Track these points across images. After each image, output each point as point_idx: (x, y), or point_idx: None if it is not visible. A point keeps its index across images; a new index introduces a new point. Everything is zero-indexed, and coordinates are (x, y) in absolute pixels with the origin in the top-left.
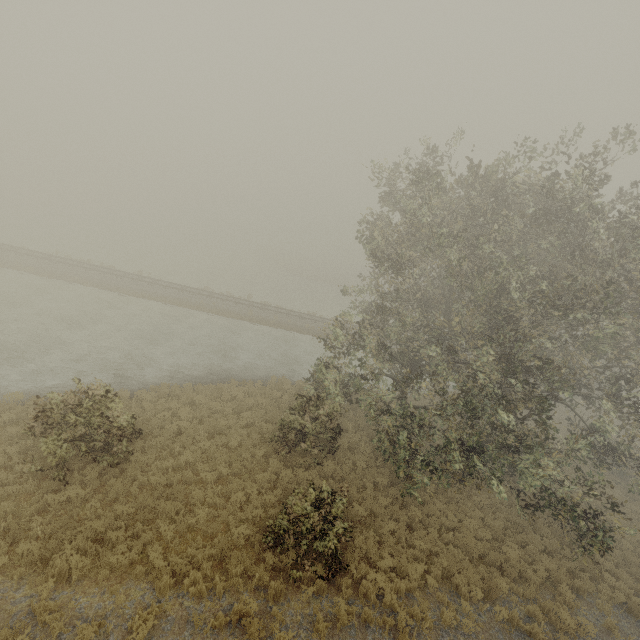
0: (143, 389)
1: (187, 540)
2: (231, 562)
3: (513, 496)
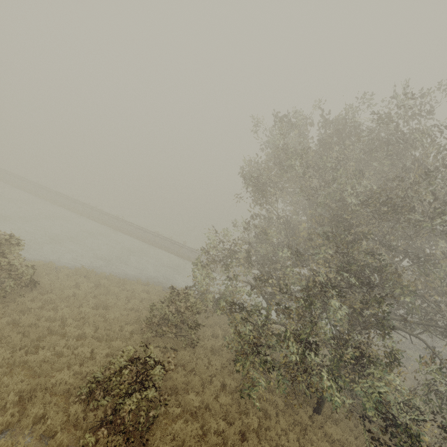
0: (69, 269)
1: (15, 374)
2: (35, 402)
3: (373, 443)
